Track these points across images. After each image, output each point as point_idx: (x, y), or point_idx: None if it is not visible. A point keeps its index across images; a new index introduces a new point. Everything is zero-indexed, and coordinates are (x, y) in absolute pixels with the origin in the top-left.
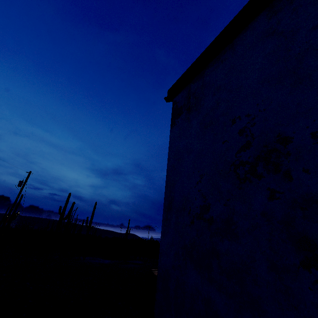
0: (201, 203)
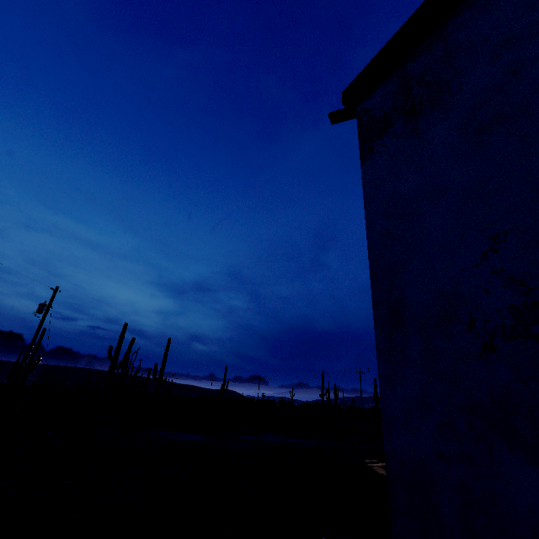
0: (513, 301)
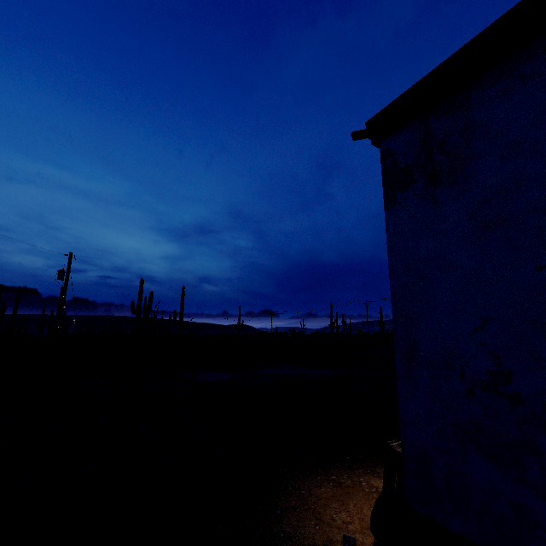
0: (489, 367)
